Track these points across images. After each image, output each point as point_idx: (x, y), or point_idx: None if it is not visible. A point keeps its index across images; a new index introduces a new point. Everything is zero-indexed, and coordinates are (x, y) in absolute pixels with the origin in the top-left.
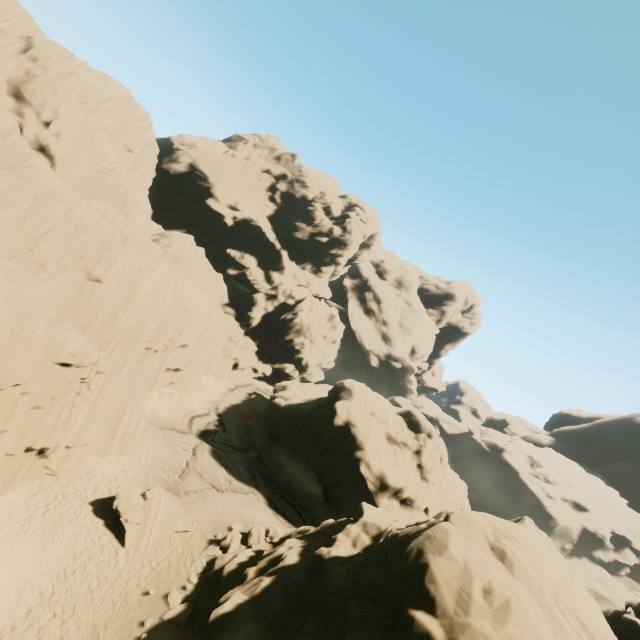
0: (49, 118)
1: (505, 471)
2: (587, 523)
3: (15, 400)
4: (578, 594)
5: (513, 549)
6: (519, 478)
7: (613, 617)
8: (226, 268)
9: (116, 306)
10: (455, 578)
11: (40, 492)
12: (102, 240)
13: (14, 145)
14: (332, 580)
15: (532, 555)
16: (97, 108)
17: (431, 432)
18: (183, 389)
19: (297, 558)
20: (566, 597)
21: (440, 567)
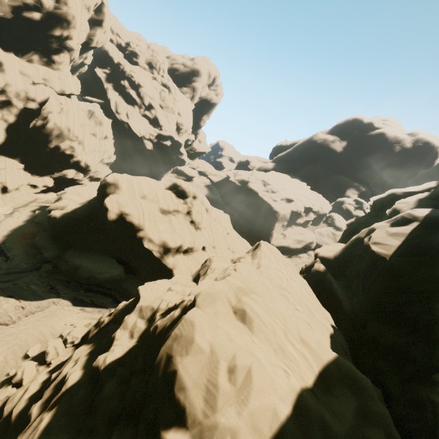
0: None
1: (251, 194)
2: (293, 208)
3: None
4: (297, 292)
5: (251, 304)
6: (258, 196)
7: (310, 265)
8: None
9: None
10: (203, 372)
11: None
12: None
13: None
14: (100, 404)
15: (266, 299)
16: None
17: (195, 194)
18: None
19: (80, 373)
20: (292, 324)
21: (188, 368)
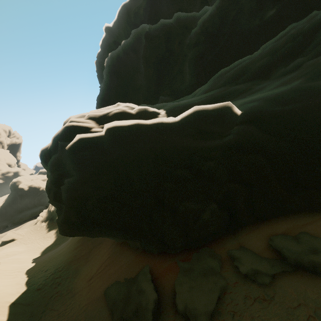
0: None
1: None
2: None
3: None
4: None
5: None
6: None
7: None
8: None
9: None
10: None
11: None
12: None
13: None
14: None
15: None
16: None
17: None
18: None
19: None
20: None
21: None
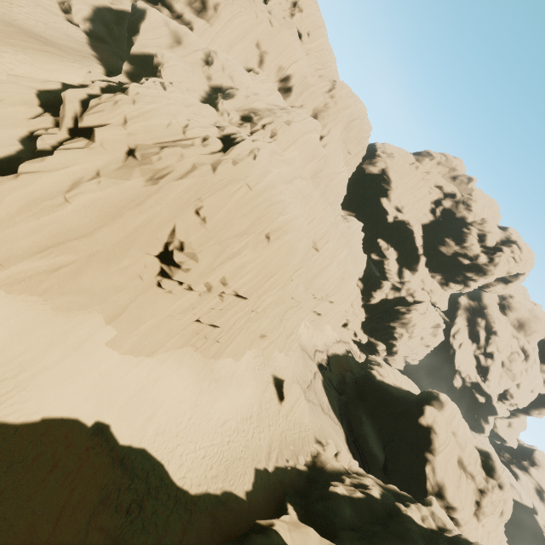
0: (324, 134)
1: None
2: None
3: (273, 308)
4: None
5: None
6: None
7: None
8: (371, 252)
9: (320, 269)
10: None
11: (257, 356)
12: (328, 225)
13: (319, 165)
14: (411, 530)
15: None
16: (347, 125)
17: (503, 485)
18: (314, 327)
19: (379, 496)
20: None
21: None
